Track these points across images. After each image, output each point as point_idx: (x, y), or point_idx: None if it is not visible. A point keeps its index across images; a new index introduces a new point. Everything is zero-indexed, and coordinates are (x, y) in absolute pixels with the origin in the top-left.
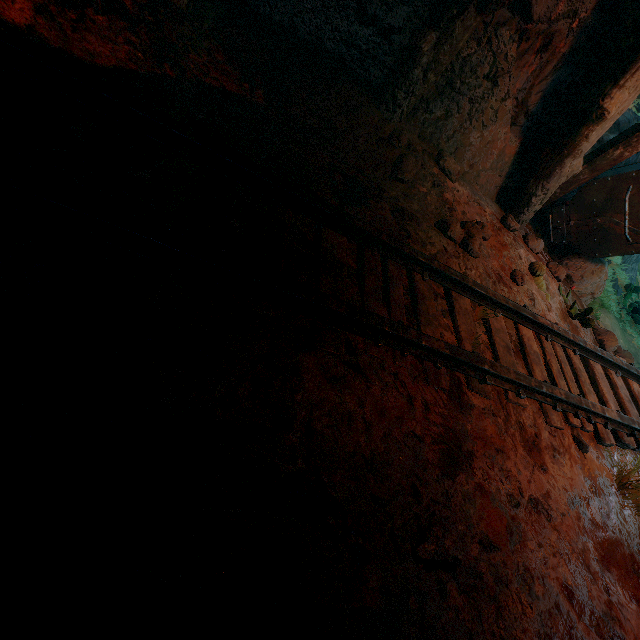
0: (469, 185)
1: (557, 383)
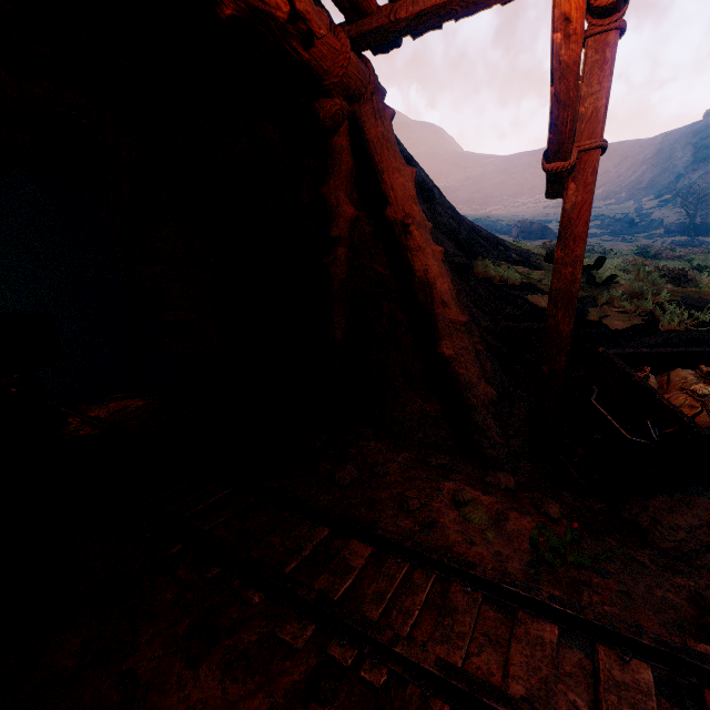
0: (397, 441)
1: (357, 603)
